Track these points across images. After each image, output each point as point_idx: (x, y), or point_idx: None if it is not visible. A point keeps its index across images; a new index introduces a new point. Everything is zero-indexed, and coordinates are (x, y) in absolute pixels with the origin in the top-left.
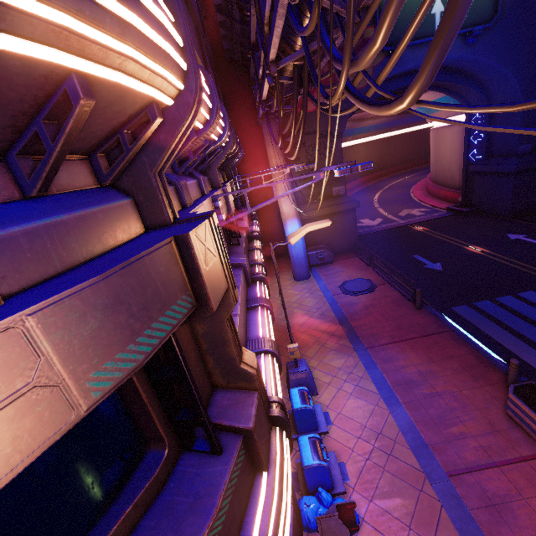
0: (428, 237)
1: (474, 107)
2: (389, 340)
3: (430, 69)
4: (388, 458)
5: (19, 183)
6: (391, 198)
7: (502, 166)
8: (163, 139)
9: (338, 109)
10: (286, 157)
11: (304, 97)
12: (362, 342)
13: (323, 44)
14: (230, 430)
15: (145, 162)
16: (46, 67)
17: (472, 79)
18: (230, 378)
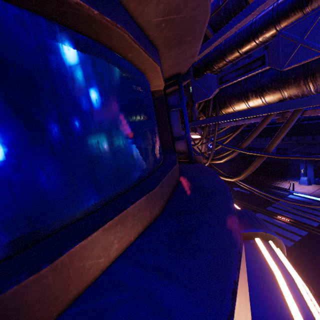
0: None
1: (261, 191)
2: None
3: (244, 177)
4: None
5: None
6: None
7: None
8: None
9: None
10: None
11: None
12: None
13: None
14: None
15: None
16: None
17: None
18: None
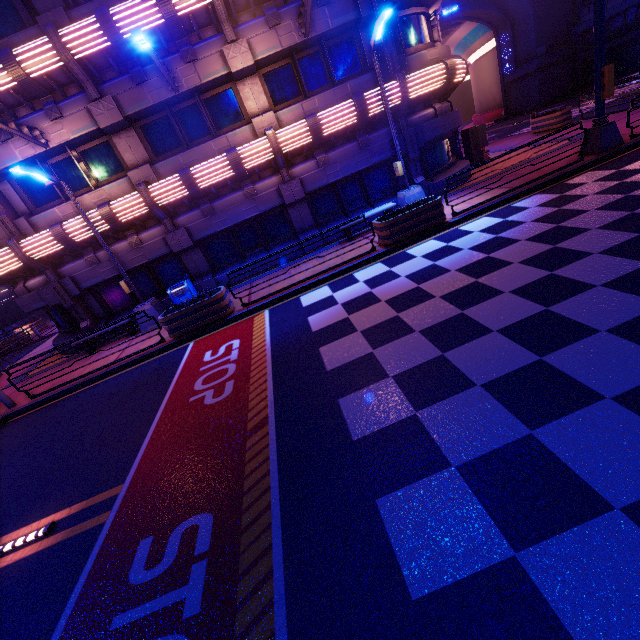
0: None
1: None
2: None
3: None
4: None
5: None
6: None
7: (527, 68)
8: None
9: None
10: None
11: None
12: None
13: None
14: None
15: None
16: None
17: (495, 5)
18: None
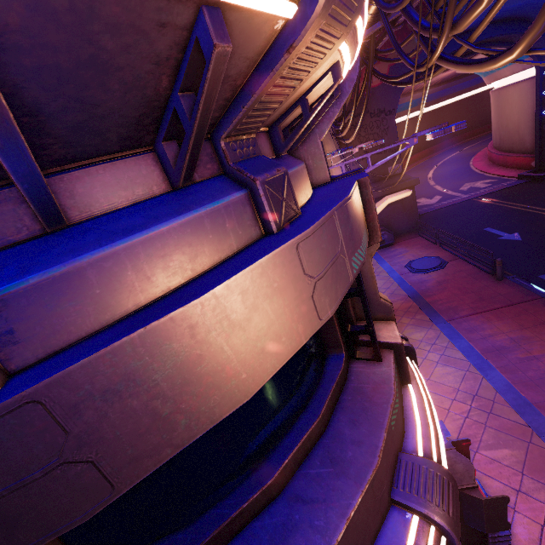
0: (499, 208)
1: None
2: (470, 312)
3: None
4: (488, 416)
5: (275, 146)
6: (448, 174)
7: None
8: (331, 112)
9: (431, 75)
10: (341, 141)
11: (369, 75)
12: (440, 316)
13: (408, 17)
14: (382, 346)
15: (316, 132)
16: (334, 58)
17: None
18: (370, 311)
